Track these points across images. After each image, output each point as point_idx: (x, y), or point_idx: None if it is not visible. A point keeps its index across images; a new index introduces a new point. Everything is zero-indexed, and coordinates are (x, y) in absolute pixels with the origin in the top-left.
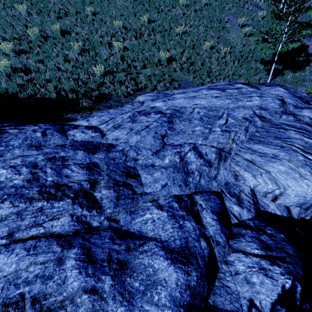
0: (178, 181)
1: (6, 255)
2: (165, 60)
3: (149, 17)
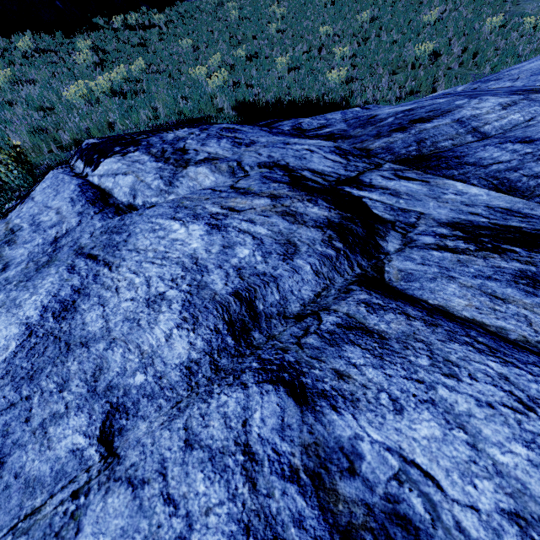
0: None
1: None
2: (426, 55)
3: (367, 16)
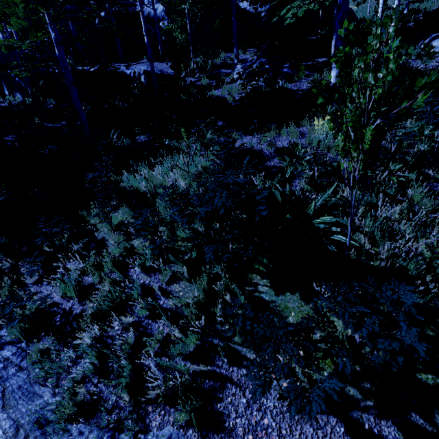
0: None
1: None
2: None
3: None
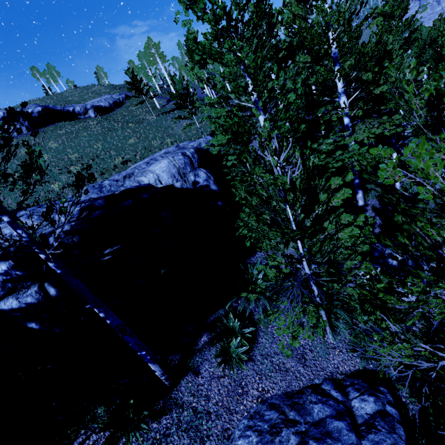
0: (96, 192)
1: None
2: (119, 163)
3: (103, 143)
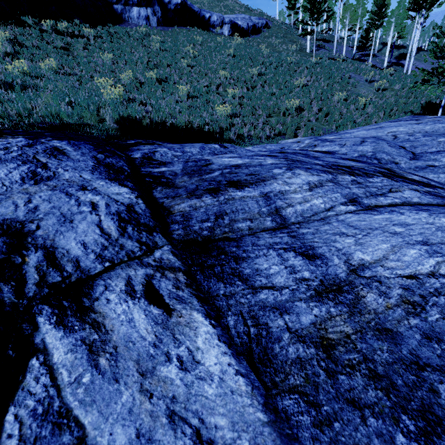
0: None
1: (394, 214)
2: (294, 108)
3: (257, 71)
